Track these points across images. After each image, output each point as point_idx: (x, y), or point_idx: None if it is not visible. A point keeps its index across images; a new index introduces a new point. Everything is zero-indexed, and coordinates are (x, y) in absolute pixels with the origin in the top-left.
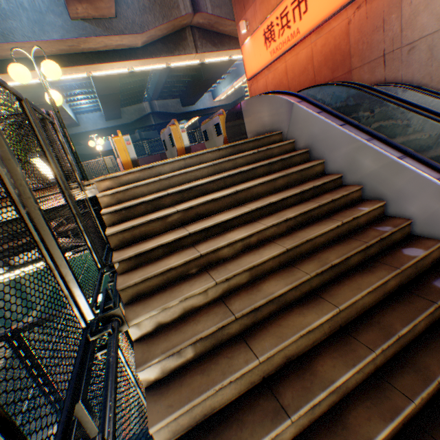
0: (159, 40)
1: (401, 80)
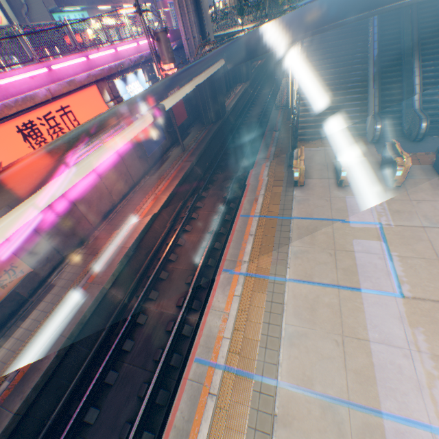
0: None
1: None
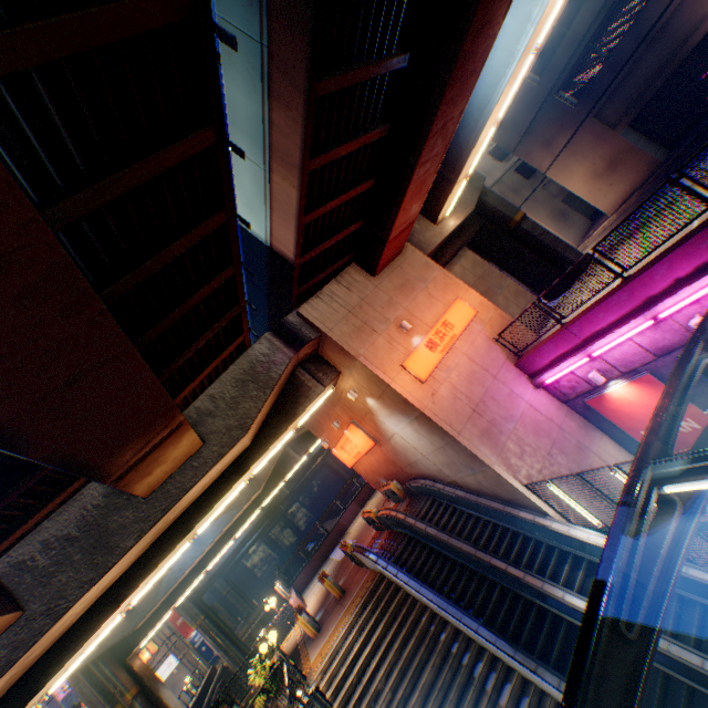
0: (271, 472)
1: (426, 474)
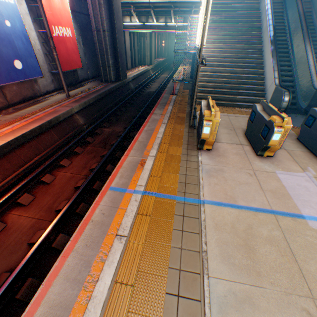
0: None
1: None
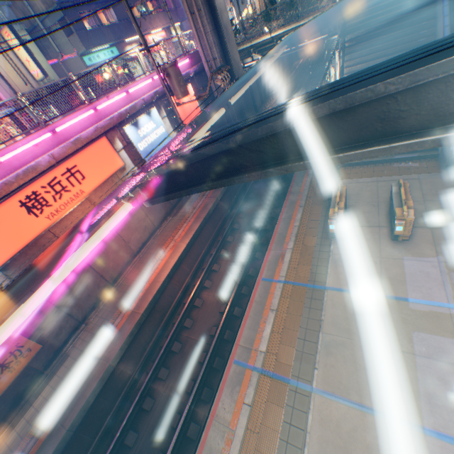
0: None
1: None
